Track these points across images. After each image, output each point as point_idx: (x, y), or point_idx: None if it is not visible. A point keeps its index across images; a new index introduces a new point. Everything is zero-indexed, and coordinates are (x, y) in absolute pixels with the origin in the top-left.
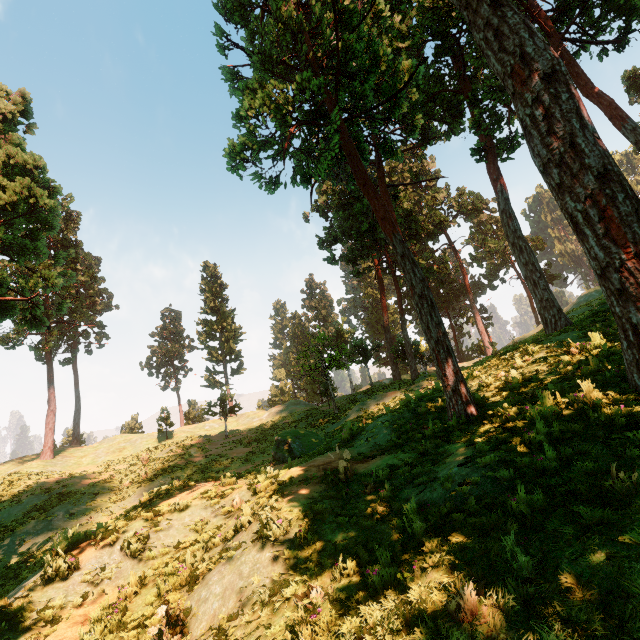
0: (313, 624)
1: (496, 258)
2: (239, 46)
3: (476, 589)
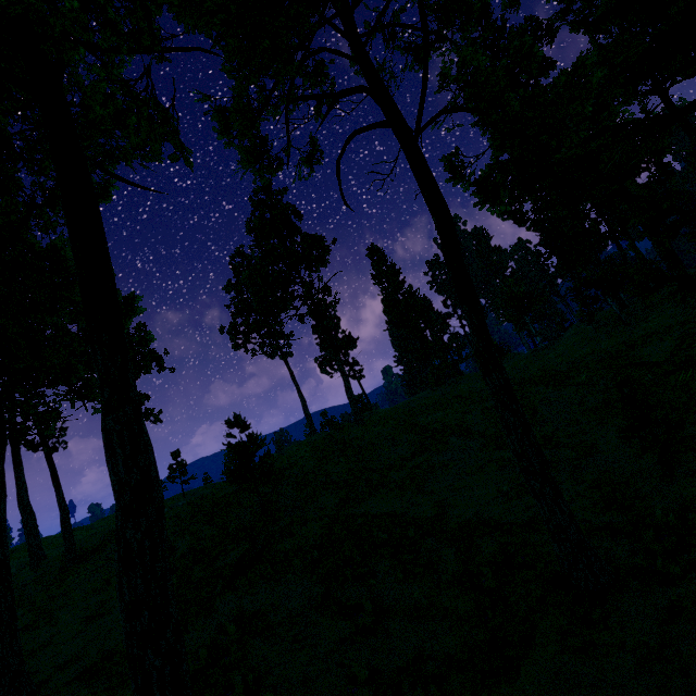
0: None
1: None
2: None
3: None
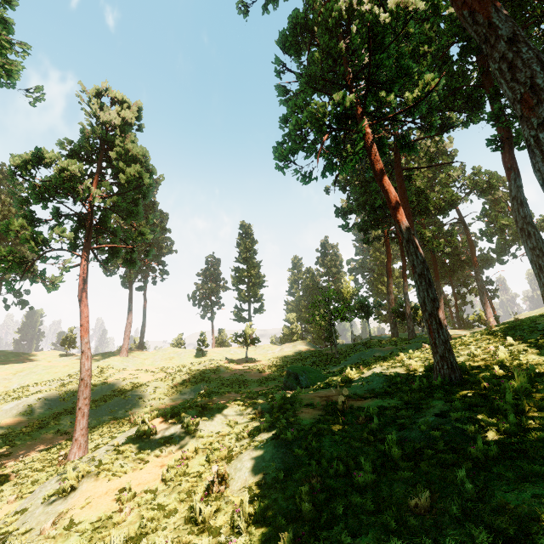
0: (314, 497)
1: (508, 234)
2: (291, 70)
3: (431, 498)
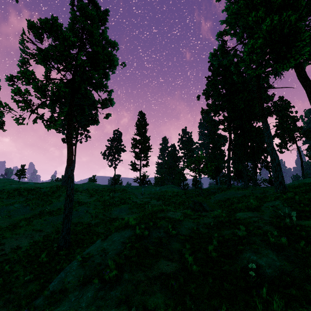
0: None
1: (288, 137)
2: None
3: None
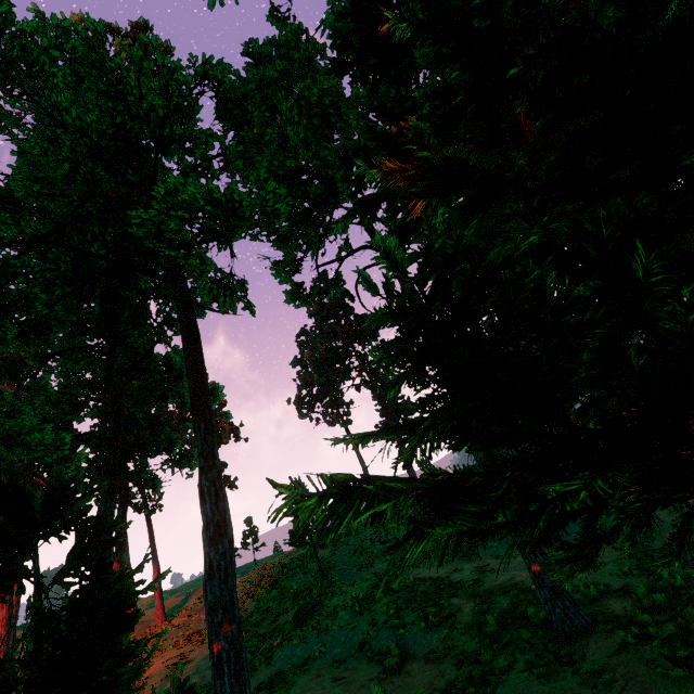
0: None
1: None
2: None
3: None
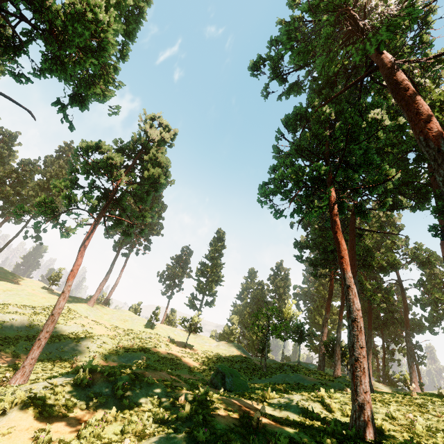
0: None
1: (441, 308)
2: (287, 139)
3: None
